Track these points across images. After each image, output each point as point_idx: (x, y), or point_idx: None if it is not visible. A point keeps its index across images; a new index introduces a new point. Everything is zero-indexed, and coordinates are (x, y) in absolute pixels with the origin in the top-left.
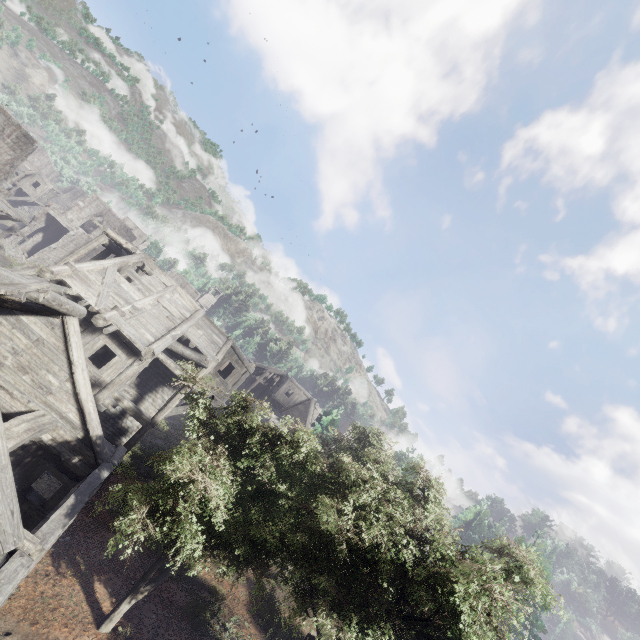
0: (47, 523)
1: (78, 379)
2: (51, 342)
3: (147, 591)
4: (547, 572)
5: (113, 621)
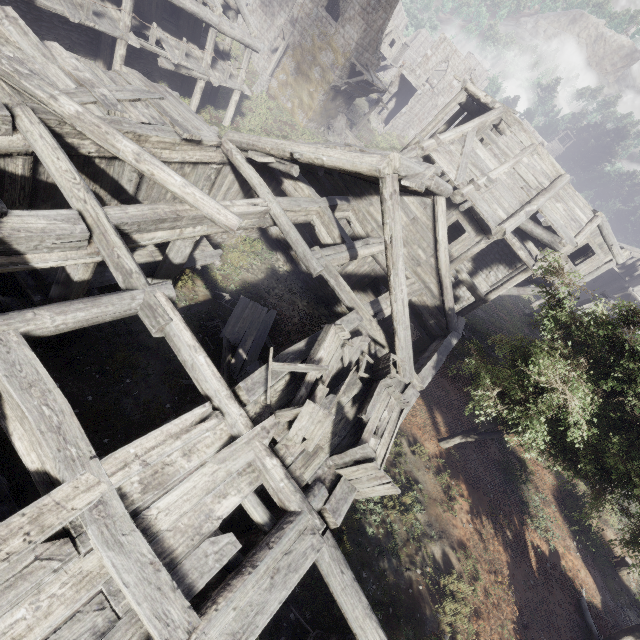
0: (423, 370)
1: (440, 256)
2: (423, 221)
3: (475, 439)
4: None
5: (448, 444)
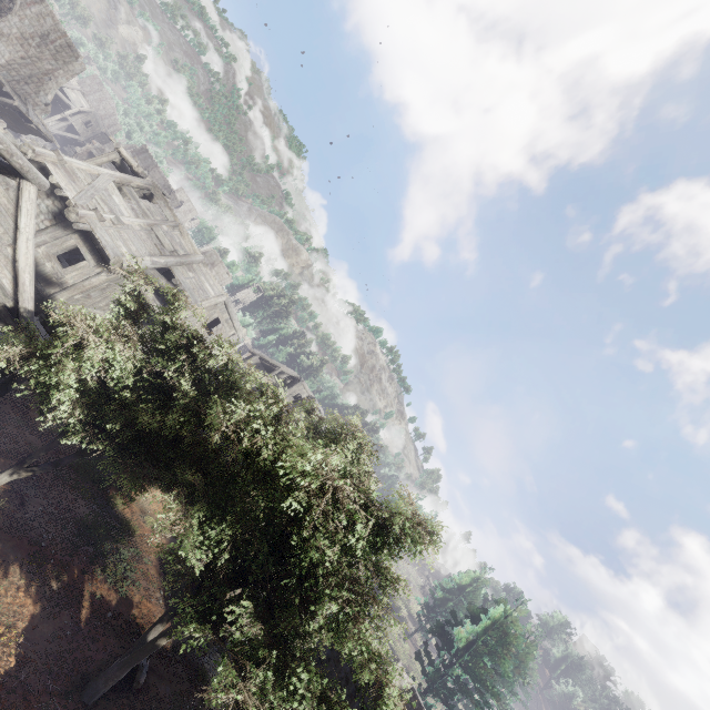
0: None
1: (20, 246)
2: (2, 202)
3: (33, 472)
4: (518, 638)
5: None
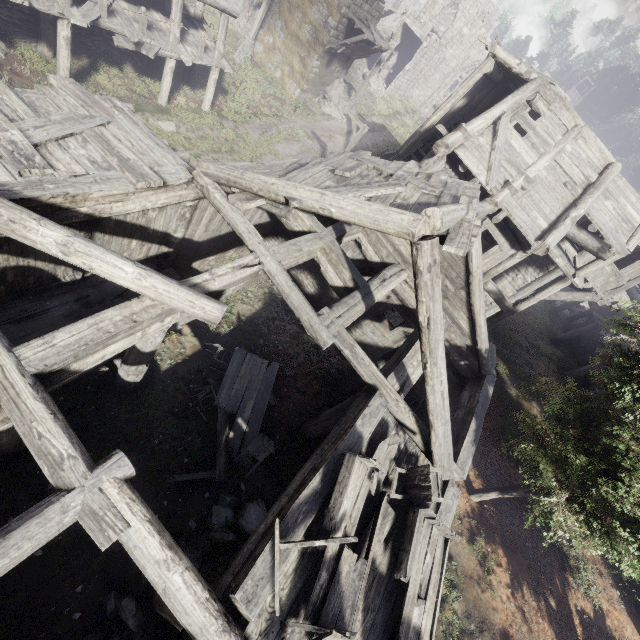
0: (461, 451)
1: (473, 290)
2: None
3: (512, 495)
4: None
5: (481, 498)
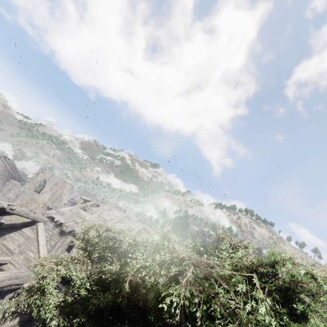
0: None
1: (40, 250)
2: (32, 236)
3: None
4: None
5: None
